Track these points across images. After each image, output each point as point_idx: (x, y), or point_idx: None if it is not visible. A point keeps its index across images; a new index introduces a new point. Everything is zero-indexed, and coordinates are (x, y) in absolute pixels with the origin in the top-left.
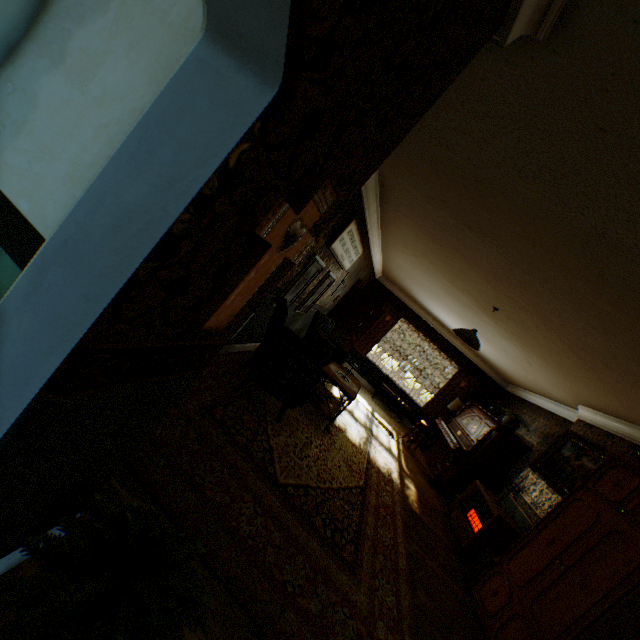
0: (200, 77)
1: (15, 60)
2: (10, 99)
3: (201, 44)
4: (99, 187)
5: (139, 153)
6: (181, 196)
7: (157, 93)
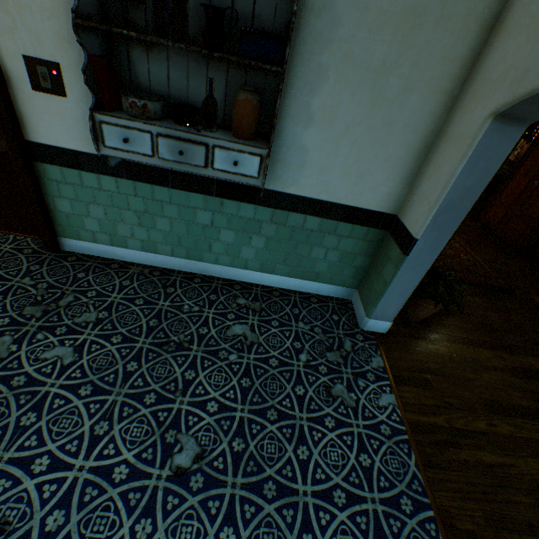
0: (492, 135)
1: (279, 134)
2: (287, 155)
3: (490, 123)
4: (453, 186)
5: (469, 170)
6: (489, 175)
7: (472, 147)
